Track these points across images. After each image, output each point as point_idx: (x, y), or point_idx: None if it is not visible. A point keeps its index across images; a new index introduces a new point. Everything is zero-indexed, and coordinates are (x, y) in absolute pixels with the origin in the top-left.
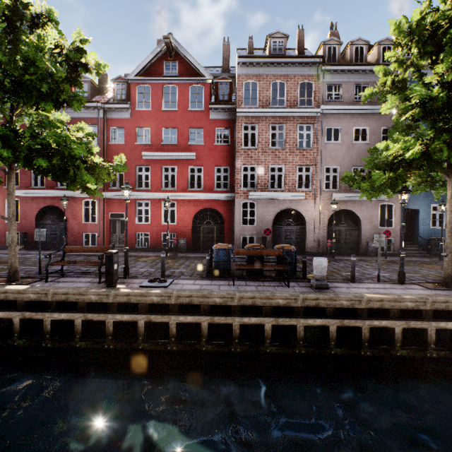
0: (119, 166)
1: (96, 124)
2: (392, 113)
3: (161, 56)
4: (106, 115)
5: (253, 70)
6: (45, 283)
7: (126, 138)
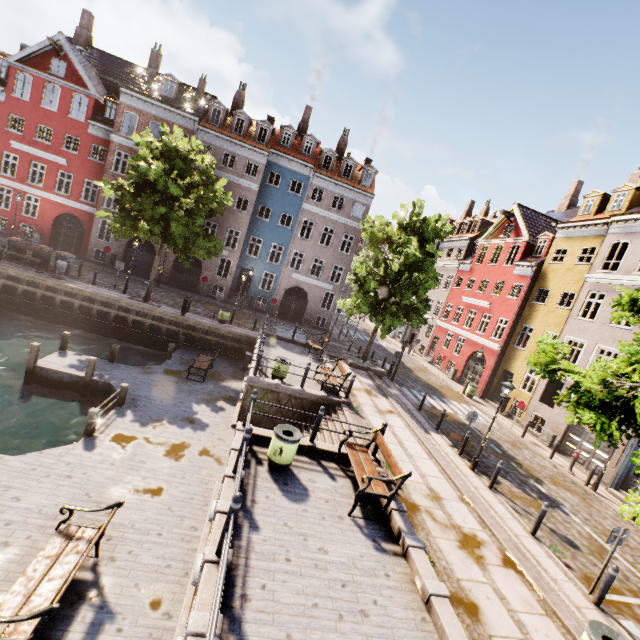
0: None
1: None
2: (248, 187)
3: (50, 51)
4: None
5: (136, 103)
6: None
7: None
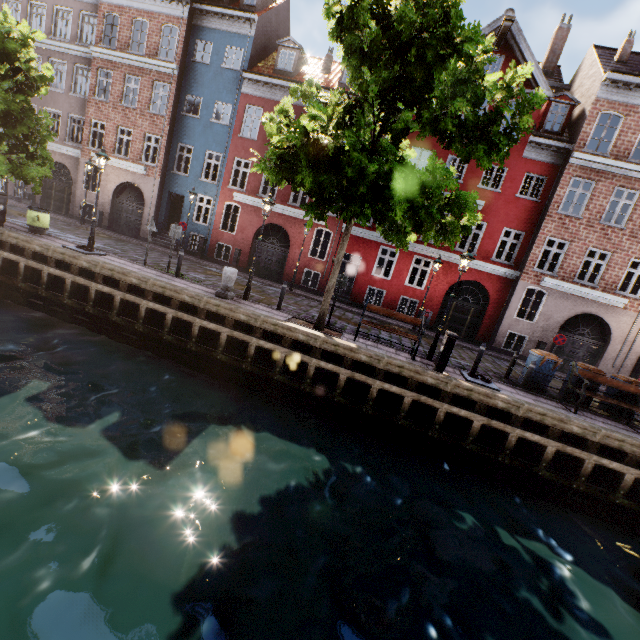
0: (469, 228)
1: None
2: None
3: None
4: None
5: (625, 95)
6: (355, 342)
7: None
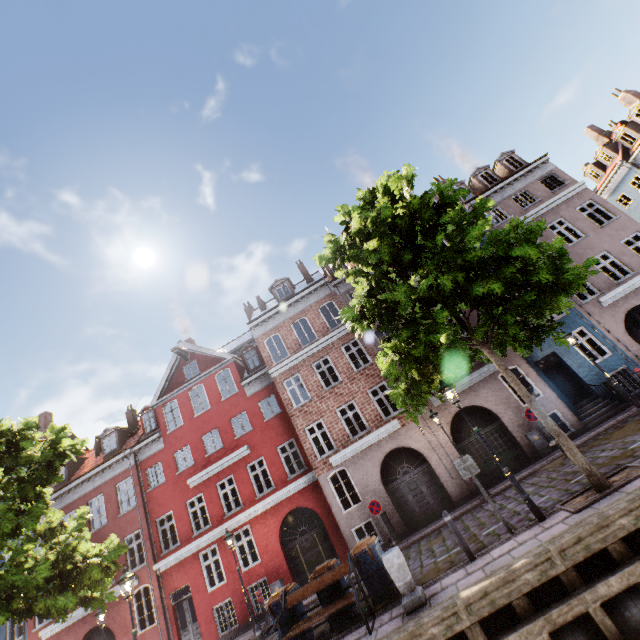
0: (112, 551)
1: (129, 476)
2: None
3: (179, 365)
4: (139, 458)
5: (268, 325)
6: None
7: (166, 472)
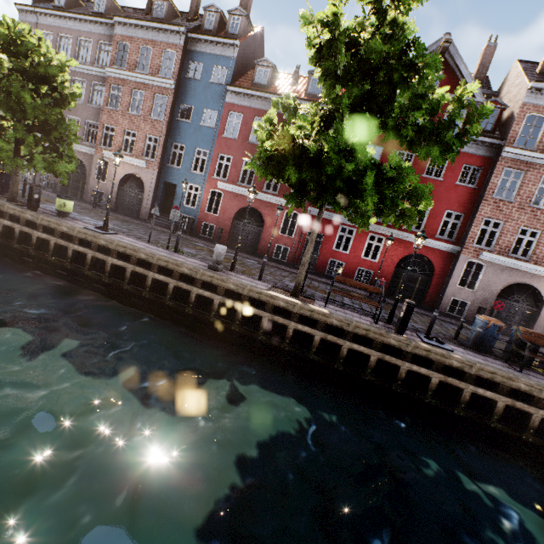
0: (422, 212)
1: None
2: None
3: None
4: None
5: None
6: (326, 308)
7: None
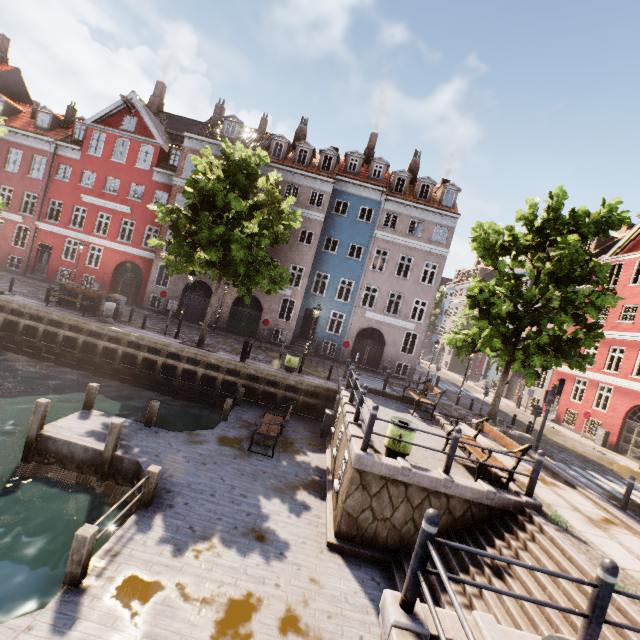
0: None
1: (46, 157)
2: (313, 218)
3: (123, 110)
4: (58, 151)
5: (199, 146)
6: None
7: (72, 177)
